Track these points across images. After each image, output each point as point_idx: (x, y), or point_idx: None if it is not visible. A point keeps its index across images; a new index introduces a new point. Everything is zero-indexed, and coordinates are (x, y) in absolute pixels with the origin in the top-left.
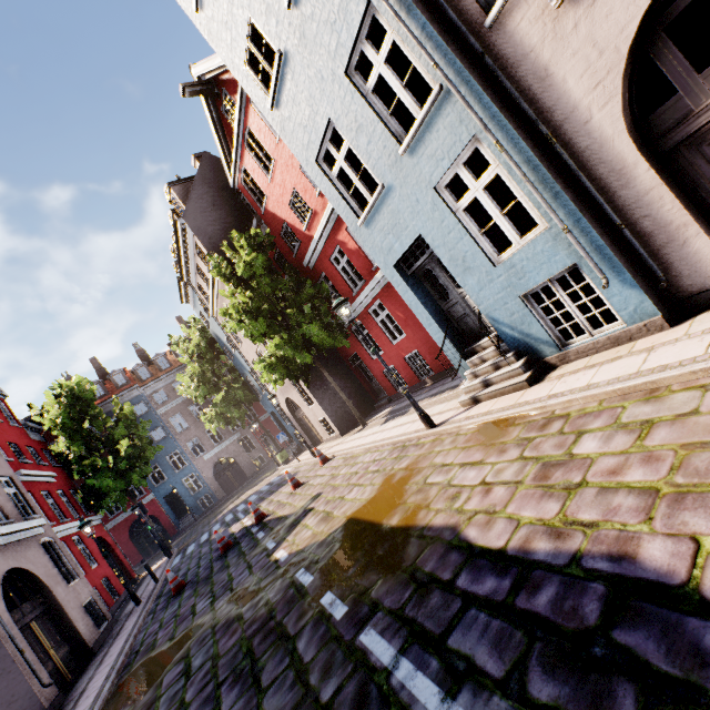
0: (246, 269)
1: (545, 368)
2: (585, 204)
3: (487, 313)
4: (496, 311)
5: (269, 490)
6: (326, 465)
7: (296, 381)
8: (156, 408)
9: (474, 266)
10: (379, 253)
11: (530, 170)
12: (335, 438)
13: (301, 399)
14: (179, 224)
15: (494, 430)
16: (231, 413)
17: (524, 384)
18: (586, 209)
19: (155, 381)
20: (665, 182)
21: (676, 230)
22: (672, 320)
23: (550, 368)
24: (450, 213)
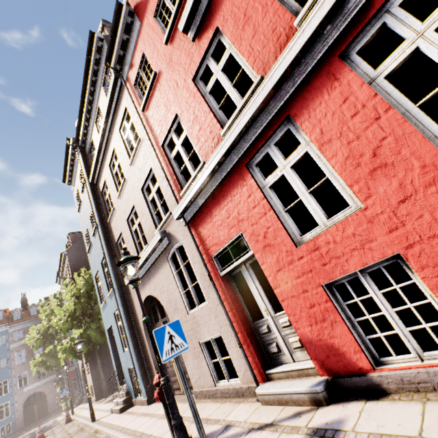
0: (78, 290)
1: (133, 404)
2: (138, 345)
3: (123, 368)
4: (125, 369)
5: (35, 434)
6: (66, 425)
7: (79, 359)
8: (11, 343)
9: (120, 347)
10: (105, 322)
11: (127, 327)
12: (94, 401)
13: (86, 367)
14: (63, 253)
15: (90, 436)
16: (50, 362)
17: (119, 411)
18: (137, 347)
19: (22, 322)
20: (151, 350)
21: (153, 367)
22: (151, 401)
23: (134, 405)
24: (116, 324)
